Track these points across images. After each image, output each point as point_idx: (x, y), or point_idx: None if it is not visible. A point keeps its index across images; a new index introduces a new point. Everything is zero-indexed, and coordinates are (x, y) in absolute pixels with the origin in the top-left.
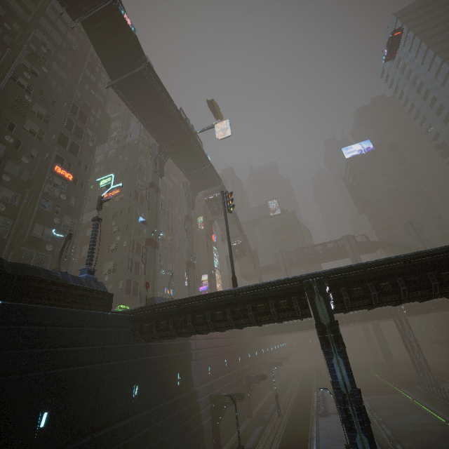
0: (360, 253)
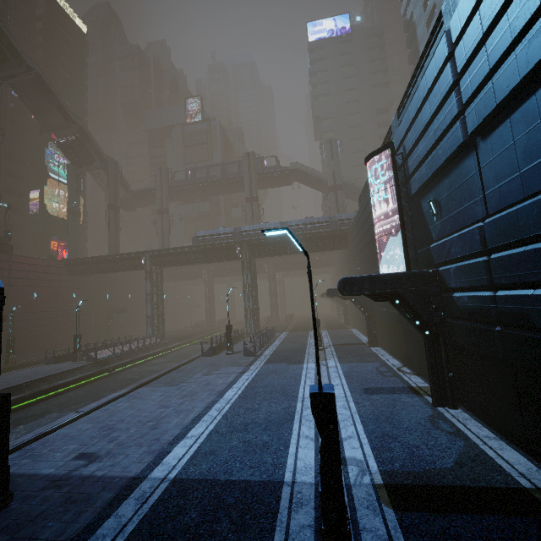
0: (270, 184)
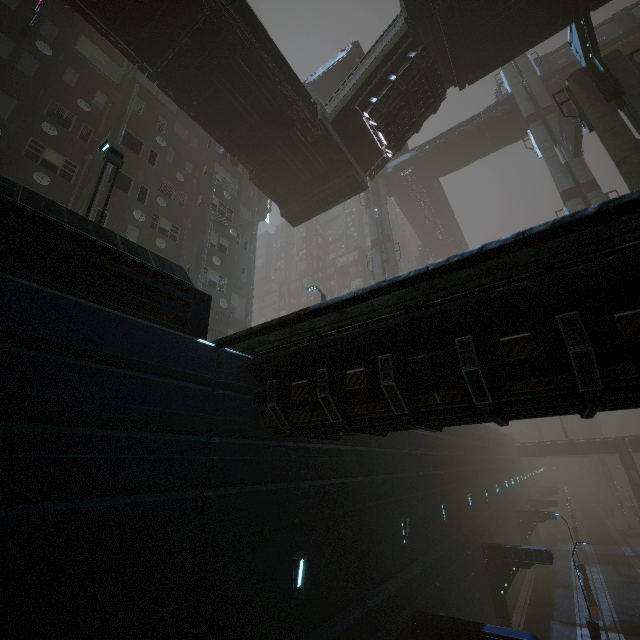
0: None
